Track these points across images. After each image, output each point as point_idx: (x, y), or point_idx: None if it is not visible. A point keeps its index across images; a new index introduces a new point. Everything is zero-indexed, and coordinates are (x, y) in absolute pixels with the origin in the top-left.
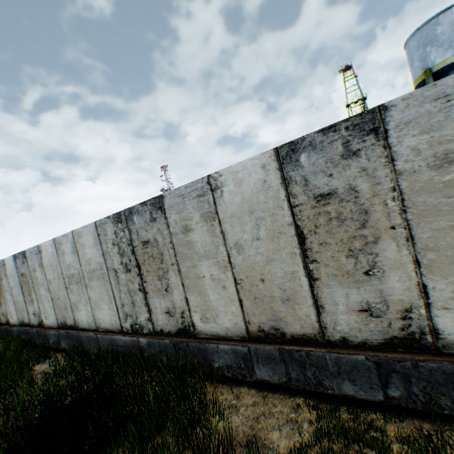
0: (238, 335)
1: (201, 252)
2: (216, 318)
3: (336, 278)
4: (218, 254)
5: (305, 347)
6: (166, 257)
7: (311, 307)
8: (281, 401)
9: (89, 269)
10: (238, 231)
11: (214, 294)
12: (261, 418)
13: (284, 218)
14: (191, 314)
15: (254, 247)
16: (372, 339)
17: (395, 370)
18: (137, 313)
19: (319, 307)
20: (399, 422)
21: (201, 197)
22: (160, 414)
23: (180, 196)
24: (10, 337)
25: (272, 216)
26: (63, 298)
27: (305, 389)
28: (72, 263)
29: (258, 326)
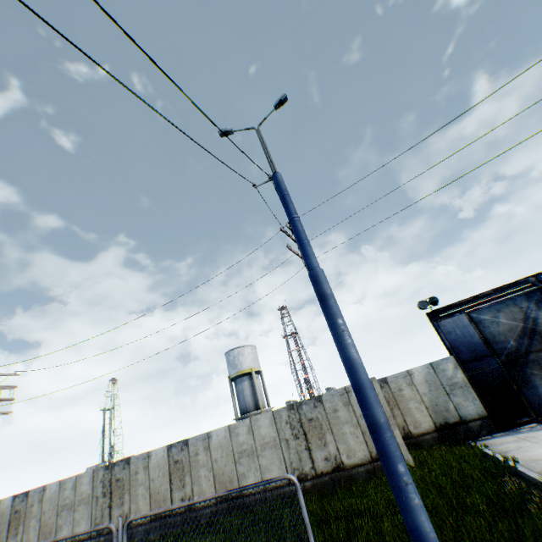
0: None
1: None
2: None
3: (13, 535)
4: None
5: None
6: None
7: None
8: None
9: None
10: None
11: None
12: None
13: (10, 516)
14: None
15: (1, 526)
16: None
17: None
18: None
19: None
20: None
21: None
22: None
23: None
24: None
25: (8, 515)
26: None
27: None
28: None
29: None
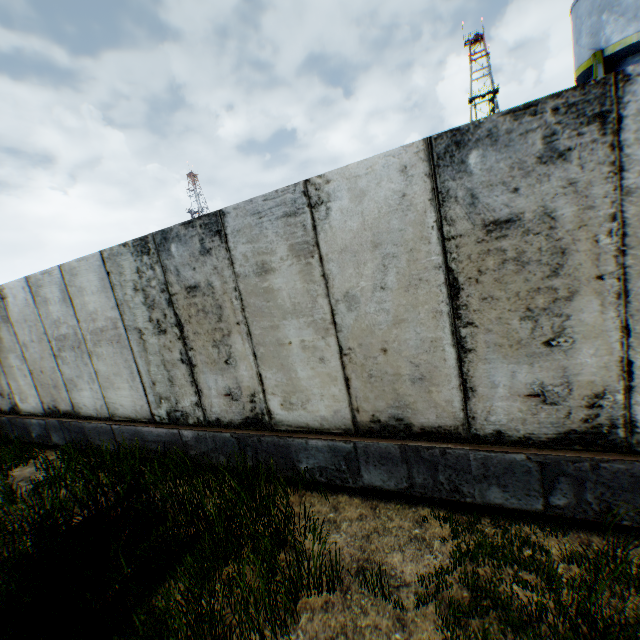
0: (340, 427)
1: (288, 305)
2: (307, 403)
3: (500, 349)
4: (315, 309)
5: (440, 443)
6: (227, 312)
7: (456, 390)
8: (399, 514)
9: (94, 328)
10: (351, 275)
11: (305, 370)
12: (373, 536)
13: (430, 257)
14: (267, 398)
15: (375, 300)
16: (540, 433)
17: (566, 473)
18: (177, 395)
19: (468, 390)
20: (561, 536)
21: (292, 217)
22: (229, 538)
23: (254, 214)
24: None
25: (409, 252)
26: (50, 371)
27: (433, 497)
28: (62, 318)
29: (371, 415)
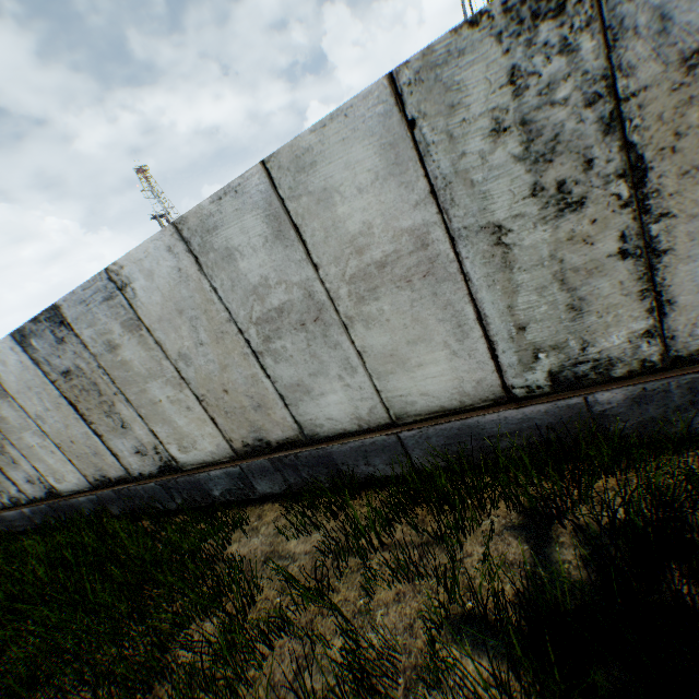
0: None
1: None
2: None
3: None
4: None
5: None
6: None
7: None
8: None
9: (358, 269)
10: None
11: None
12: None
13: None
14: None
15: None
16: None
17: None
18: (589, 331)
19: None
20: None
21: None
22: None
23: None
24: (79, 518)
25: None
26: (243, 385)
27: None
28: (270, 276)
29: None
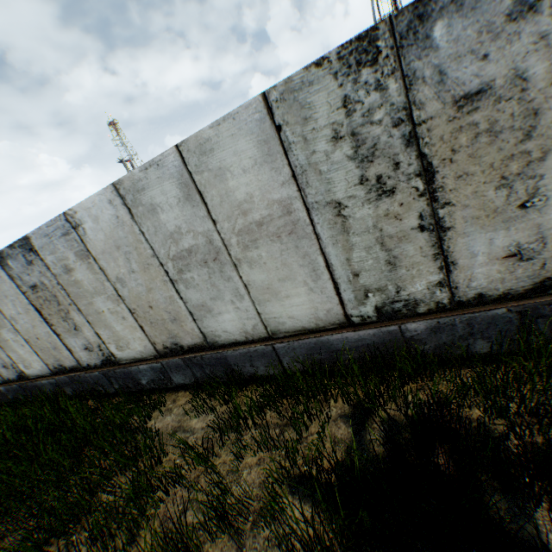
0: None
1: None
2: None
3: None
4: None
5: None
6: (549, 117)
7: None
8: None
9: (244, 225)
10: None
11: None
12: None
13: None
14: None
15: None
16: None
17: None
18: (401, 280)
19: None
20: None
21: None
22: None
23: None
24: (41, 396)
25: None
26: (163, 303)
27: None
28: (182, 226)
29: None
